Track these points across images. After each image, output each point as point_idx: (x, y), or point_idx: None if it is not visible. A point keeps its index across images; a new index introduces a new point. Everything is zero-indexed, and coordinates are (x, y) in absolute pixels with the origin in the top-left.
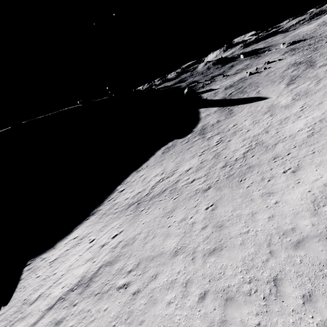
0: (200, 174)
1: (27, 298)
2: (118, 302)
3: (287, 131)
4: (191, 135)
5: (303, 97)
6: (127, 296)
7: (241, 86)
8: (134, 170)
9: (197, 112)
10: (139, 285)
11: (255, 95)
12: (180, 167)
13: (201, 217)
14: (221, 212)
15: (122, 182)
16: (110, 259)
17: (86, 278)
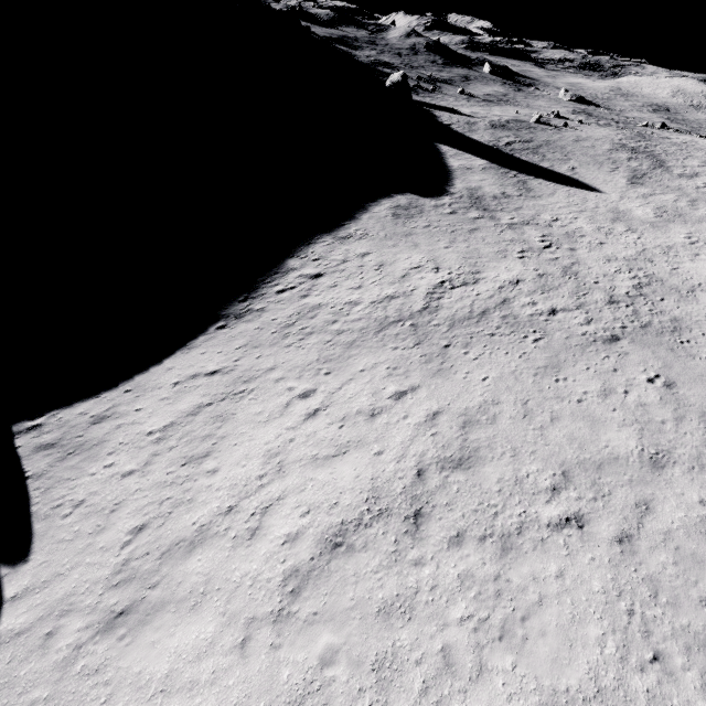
0: (561, 302)
1: (134, 539)
2: (587, 558)
3: (694, 274)
4: (452, 200)
5: (679, 221)
6: (604, 546)
7: (530, 138)
8: (323, 232)
9: (435, 149)
10: (616, 522)
11: (569, 173)
12: (484, 268)
13: (654, 397)
14: (695, 396)
15: (298, 252)
16: (443, 454)
17: (390, 495)
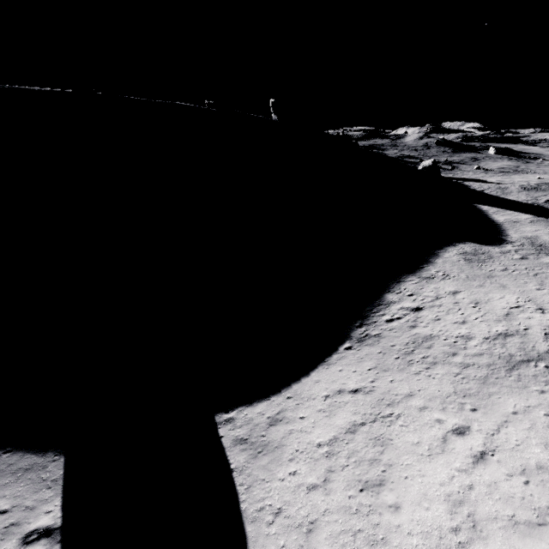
0: None
1: None
2: None
3: None
4: (515, 248)
5: None
6: None
7: None
8: (407, 272)
9: (476, 209)
10: None
11: None
12: None
13: None
14: None
15: (392, 288)
16: None
17: None
